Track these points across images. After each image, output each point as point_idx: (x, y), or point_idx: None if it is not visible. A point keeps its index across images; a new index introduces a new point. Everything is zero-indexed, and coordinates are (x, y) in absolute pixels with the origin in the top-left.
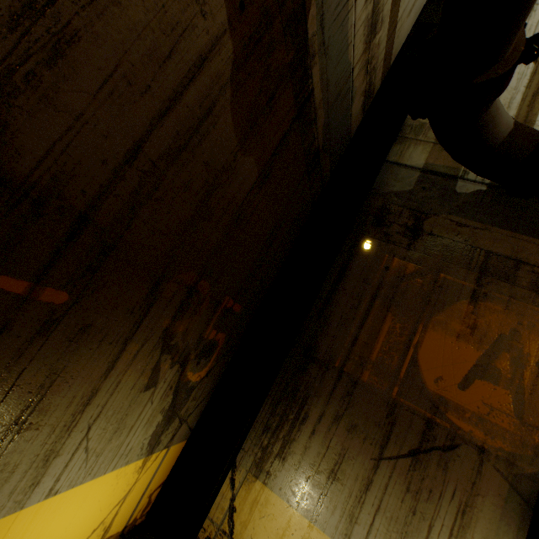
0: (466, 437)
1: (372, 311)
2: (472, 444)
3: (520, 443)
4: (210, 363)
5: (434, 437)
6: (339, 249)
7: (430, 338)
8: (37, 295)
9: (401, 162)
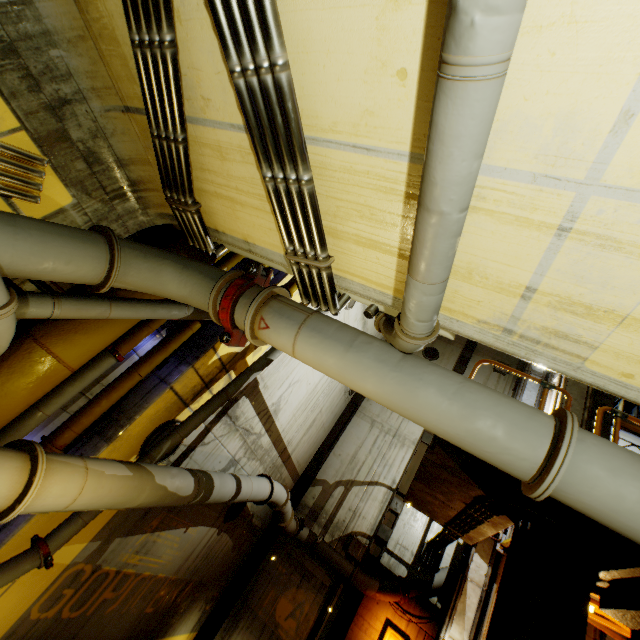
0: (281, 637)
1: (269, 586)
2: (282, 639)
3: (294, 639)
4: (213, 602)
5: (273, 636)
6: (265, 557)
7: (282, 600)
8: (197, 594)
9: None
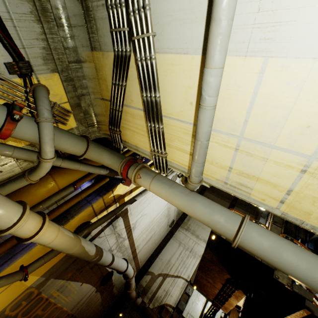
0: None
1: None
2: None
3: None
4: None
5: None
6: (116, 313)
7: None
8: None
9: None
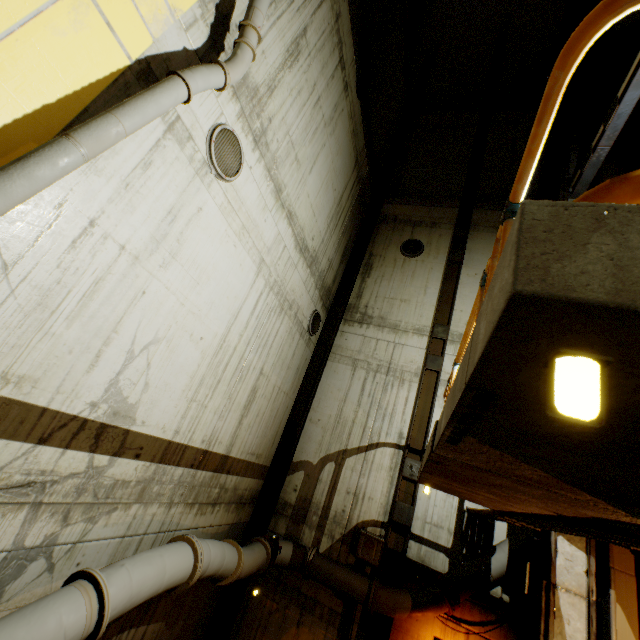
0: None
1: (257, 635)
2: None
3: None
4: None
5: None
6: (244, 594)
7: None
8: None
9: (275, 530)
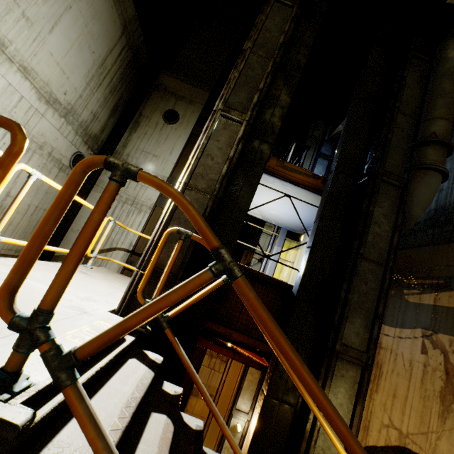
0: None
1: None
2: None
3: None
4: None
5: None
6: None
7: None
8: None
9: None
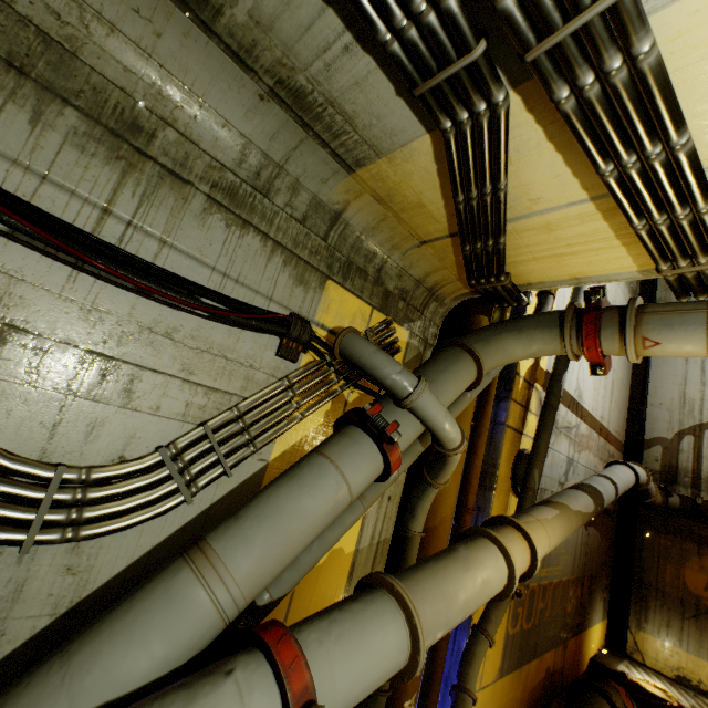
0: None
1: (659, 562)
2: None
3: None
4: (606, 590)
5: (700, 609)
6: (635, 536)
7: (686, 572)
8: (593, 587)
9: None
